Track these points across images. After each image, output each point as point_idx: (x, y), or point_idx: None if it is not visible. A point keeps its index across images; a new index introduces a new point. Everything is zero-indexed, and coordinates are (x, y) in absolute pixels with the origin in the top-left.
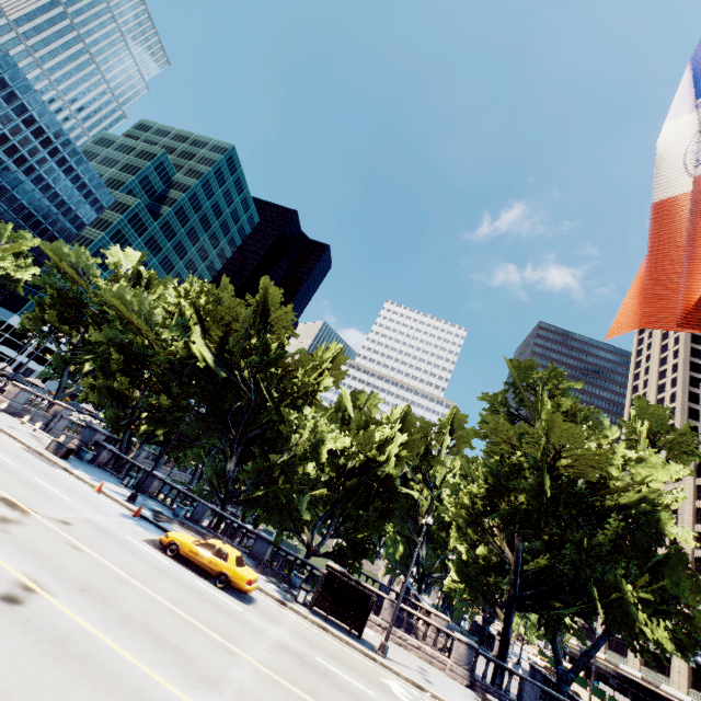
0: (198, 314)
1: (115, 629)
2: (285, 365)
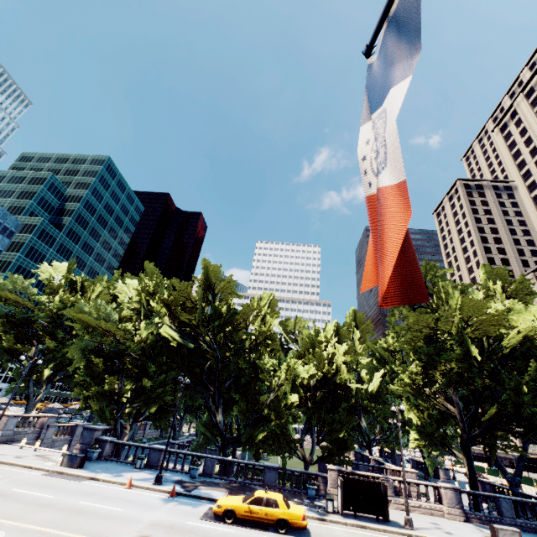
0: (167, 306)
1: None
2: (235, 321)
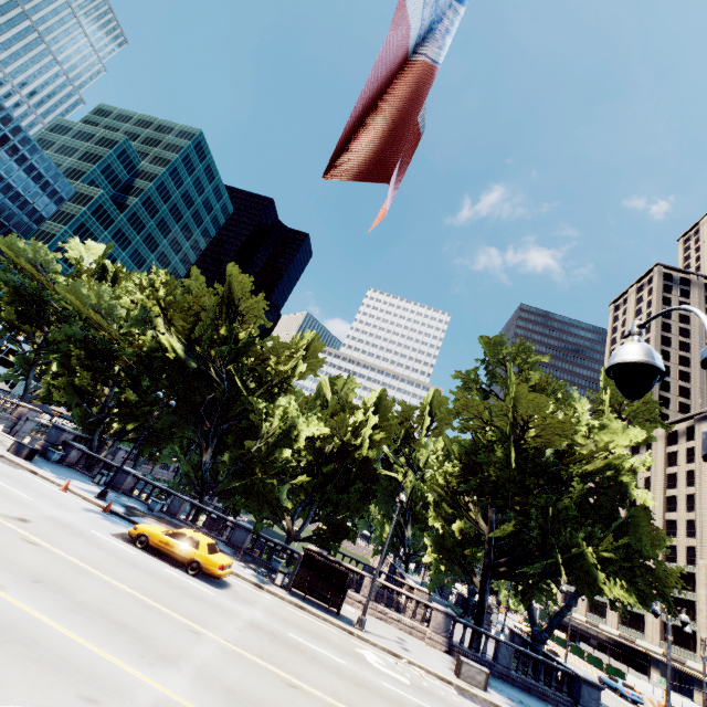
0: (160, 304)
1: (68, 616)
2: (257, 354)
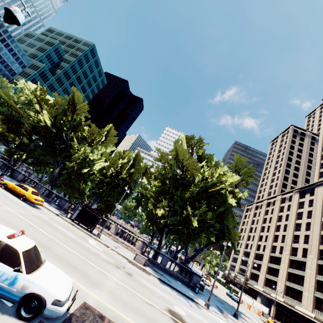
0: (35, 98)
1: None
2: (85, 130)
